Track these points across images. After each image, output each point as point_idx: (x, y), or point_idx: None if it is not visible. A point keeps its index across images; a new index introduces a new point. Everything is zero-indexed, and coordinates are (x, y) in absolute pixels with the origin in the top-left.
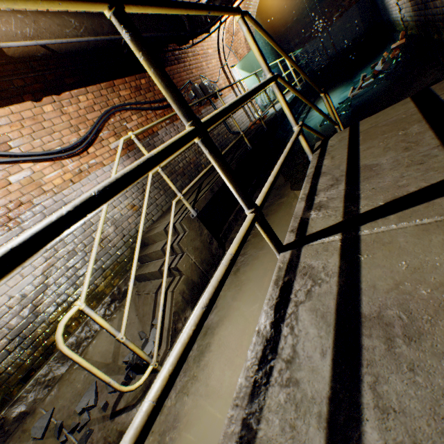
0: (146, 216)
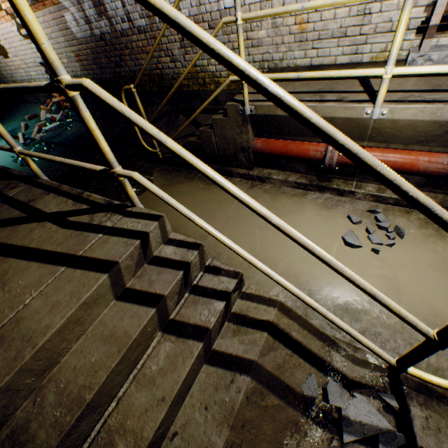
0: None
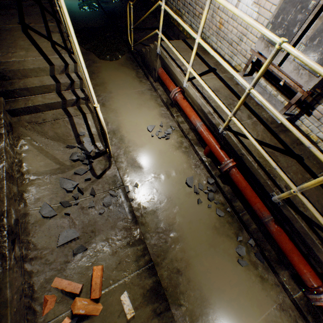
0: None
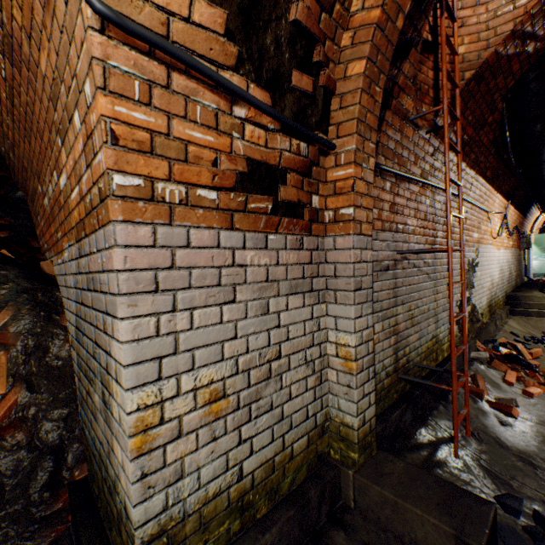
0: (507, 287)
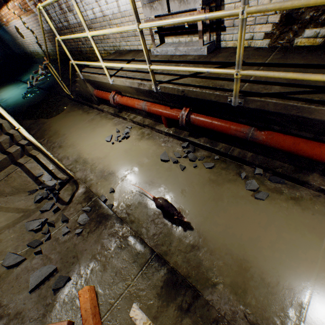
0: None
